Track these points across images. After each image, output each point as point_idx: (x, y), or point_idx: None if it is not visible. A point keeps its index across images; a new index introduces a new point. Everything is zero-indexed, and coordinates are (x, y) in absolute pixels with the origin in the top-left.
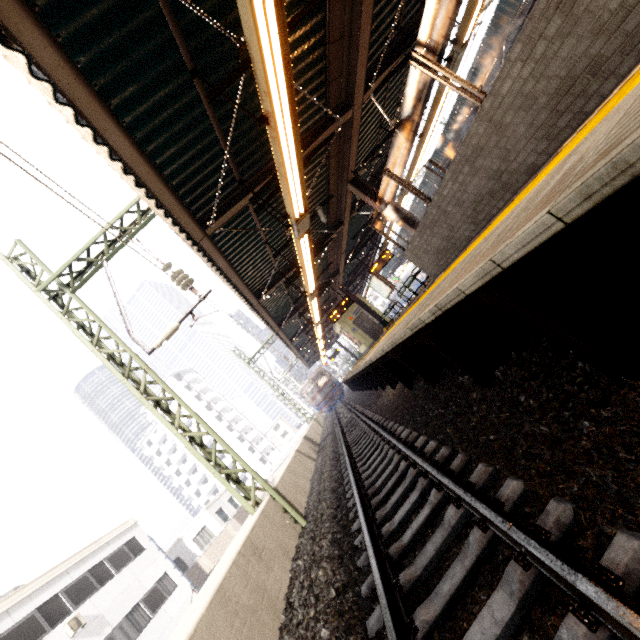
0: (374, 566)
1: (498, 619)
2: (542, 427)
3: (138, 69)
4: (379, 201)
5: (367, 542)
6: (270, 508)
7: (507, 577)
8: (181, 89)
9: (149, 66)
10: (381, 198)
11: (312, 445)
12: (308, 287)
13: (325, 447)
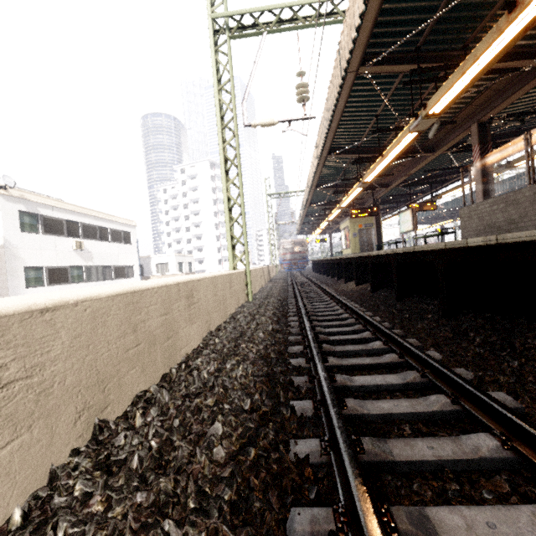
0: (310, 332)
1: (387, 381)
2: (478, 348)
3: None
4: (483, 157)
5: (307, 324)
6: (242, 275)
7: (406, 374)
8: None
9: None
10: (487, 156)
11: (268, 275)
12: (369, 175)
13: (277, 282)
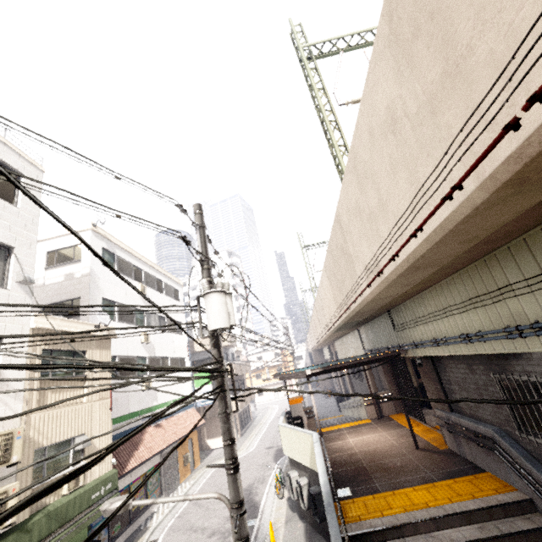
0: None
1: None
2: None
3: None
4: None
5: None
6: None
7: None
8: None
9: None
10: None
11: None
12: None
13: None
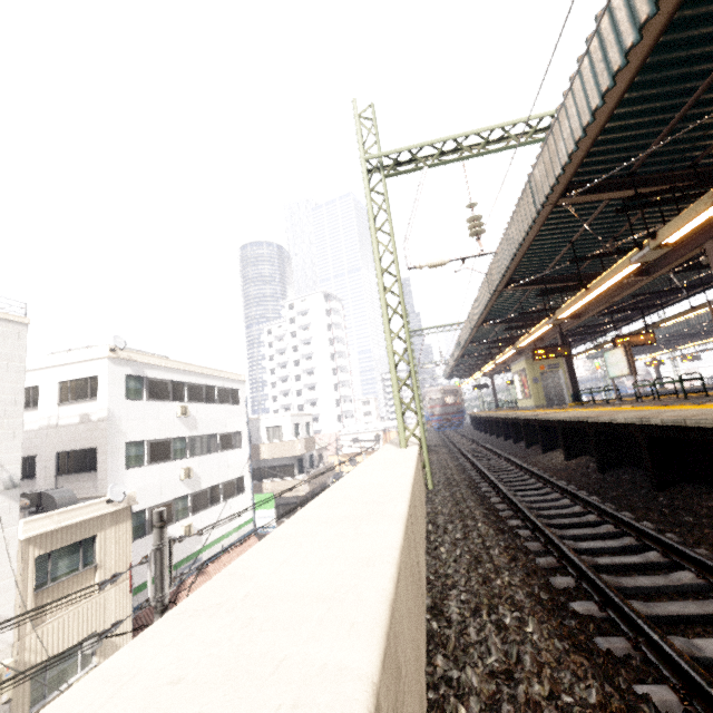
0: (573, 554)
1: None
2: None
3: (700, 20)
4: None
5: (555, 537)
6: (419, 455)
7: None
8: (704, 57)
9: (711, 22)
10: None
11: None
12: (566, 311)
13: (440, 452)
